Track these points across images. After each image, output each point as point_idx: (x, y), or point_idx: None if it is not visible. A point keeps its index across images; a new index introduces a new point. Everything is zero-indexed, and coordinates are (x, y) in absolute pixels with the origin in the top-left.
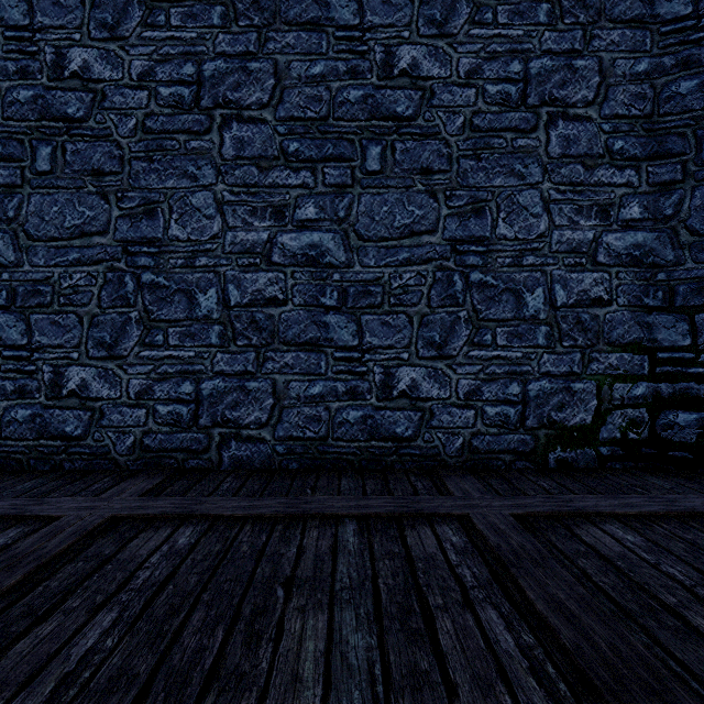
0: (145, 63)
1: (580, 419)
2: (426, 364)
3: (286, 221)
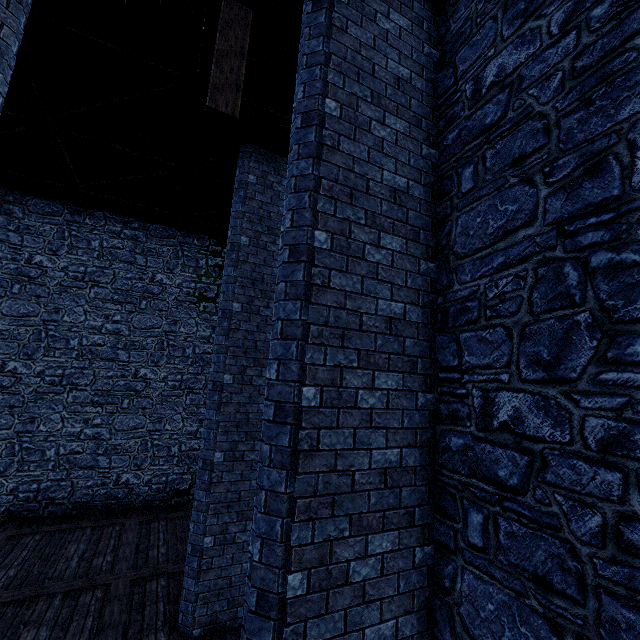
0: (42, 368)
1: (184, 487)
2: (133, 472)
3: (89, 424)
